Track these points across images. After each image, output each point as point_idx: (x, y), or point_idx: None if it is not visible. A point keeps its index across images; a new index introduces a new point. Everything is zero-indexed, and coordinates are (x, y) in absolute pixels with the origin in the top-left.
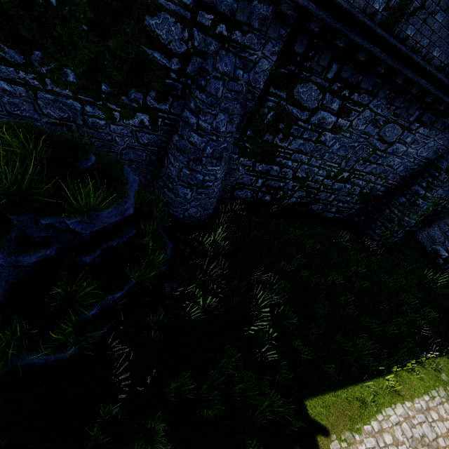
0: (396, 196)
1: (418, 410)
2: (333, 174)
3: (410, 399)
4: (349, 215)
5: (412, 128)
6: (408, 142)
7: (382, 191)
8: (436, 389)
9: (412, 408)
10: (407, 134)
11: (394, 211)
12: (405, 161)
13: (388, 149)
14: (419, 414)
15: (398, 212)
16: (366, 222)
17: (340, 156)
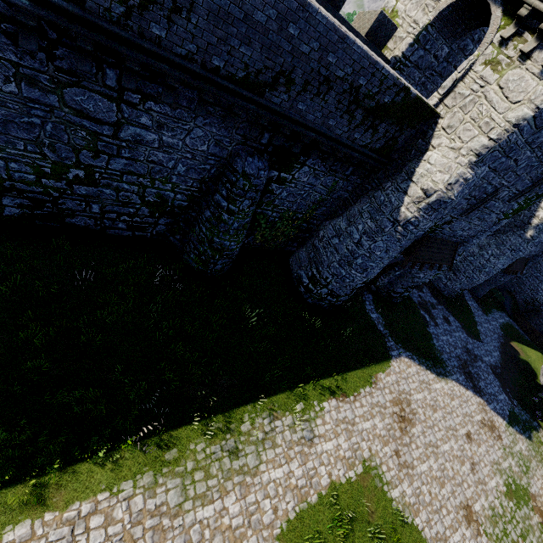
0: (204, 207)
1: (64, 522)
2: (50, 170)
3: (63, 507)
4: (161, 232)
5: (132, 100)
6: (150, 125)
7: (186, 201)
8: (137, 478)
9: (53, 522)
10: (132, 111)
11: (203, 229)
12: (178, 157)
13: (121, 135)
14: (61, 529)
15: (206, 230)
16: (183, 242)
17: (25, 139)
